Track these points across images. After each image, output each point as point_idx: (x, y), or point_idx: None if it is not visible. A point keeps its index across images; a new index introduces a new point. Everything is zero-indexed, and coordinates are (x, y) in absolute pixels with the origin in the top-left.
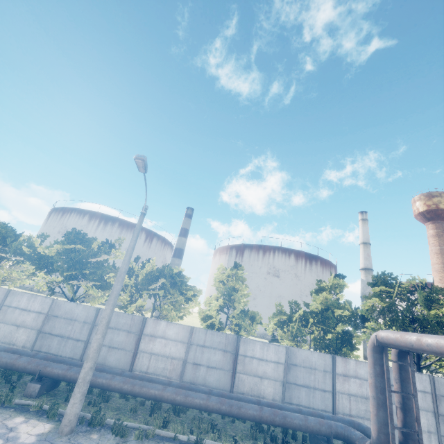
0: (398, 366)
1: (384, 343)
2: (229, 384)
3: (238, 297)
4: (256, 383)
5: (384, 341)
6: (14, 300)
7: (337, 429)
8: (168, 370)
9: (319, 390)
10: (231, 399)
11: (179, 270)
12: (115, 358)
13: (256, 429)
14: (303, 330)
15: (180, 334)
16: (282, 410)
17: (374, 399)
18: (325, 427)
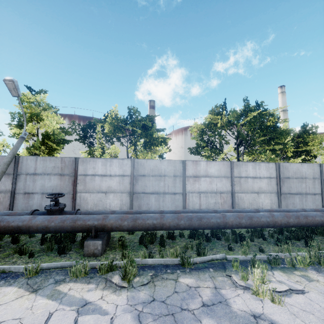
0: None
1: None
2: None
3: None
4: None
5: None
6: (240, 170)
7: None
8: None
9: None
10: None
11: None
12: None
13: None
14: None
15: None
16: None
17: None
18: None
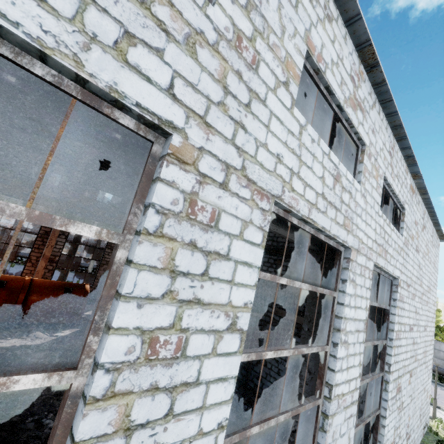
0: None
1: None
2: None
3: None
4: (443, 364)
5: None
6: None
7: None
8: None
9: None
10: None
11: None
12: None
13: (439, 379)
14: None
15: None
16: None
17: None
18: None
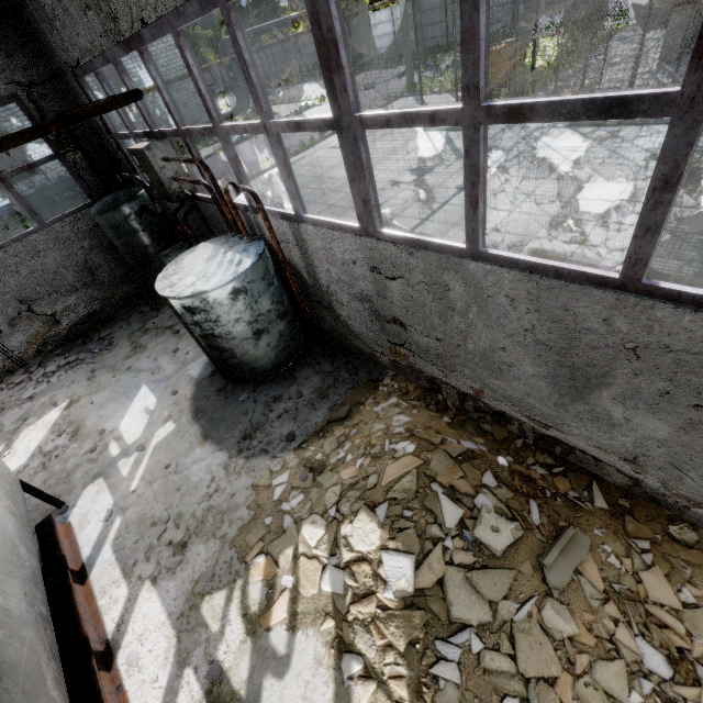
0: None
1: None
2: None
3: None
4: None
5: None
6: (261, 54)
7: None
8: (314, 60)
9: (366, 41)
10: None
11: None
12: (298, 64)
13: None
14: None
15: (310, 39)
16: None
17: None
18: None
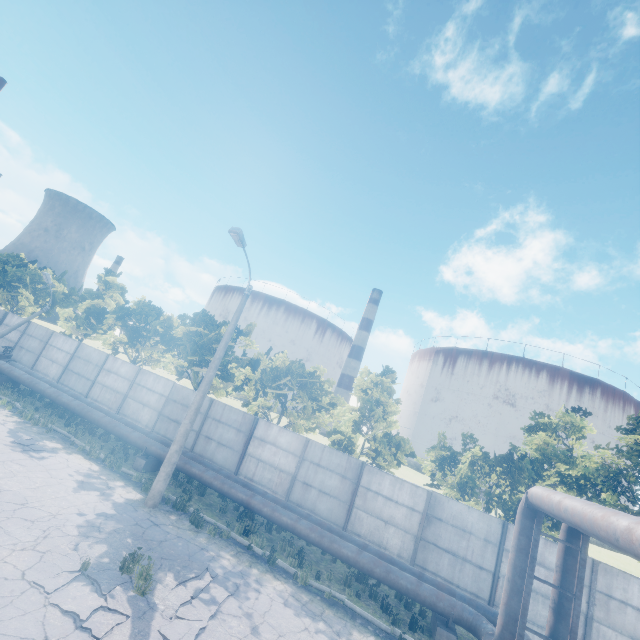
0: (564, 548)
1: (534, 504)
2: (344, 519)
3: (379, 414)
4: (378, 528)
5: (533, 502)
6: (143, 378)
7: (463, 612)
8: (275, 483)
9: (472, 564)
10: (330, 532)
11: (320, 371)
12: (223, 456)
13: (357, 579)
14: (485, 481)
15: (292, 444)
16: (395, 566)
17: (508, 581)
18: (443, 603)
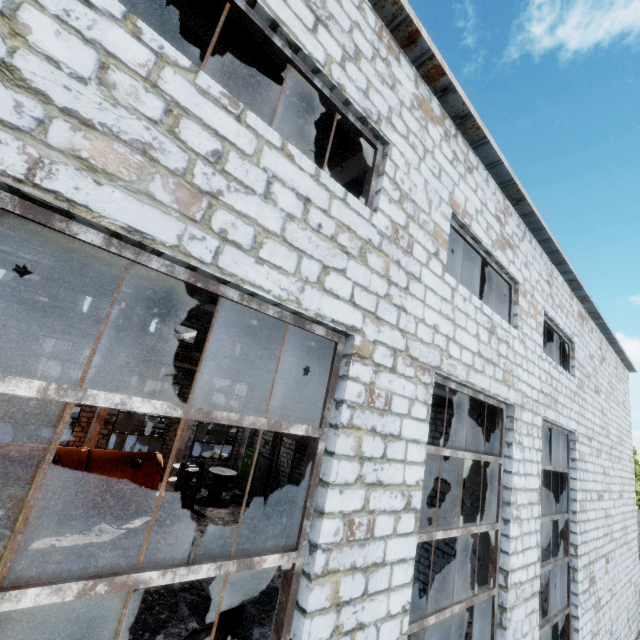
0: None
1: None
2: None
3: None
4: None
5: None
6: None
7: None
8: None
9: None
10: None
11: None
12: None
13: None
14: None
15: None
16: None
17: None
18: None
